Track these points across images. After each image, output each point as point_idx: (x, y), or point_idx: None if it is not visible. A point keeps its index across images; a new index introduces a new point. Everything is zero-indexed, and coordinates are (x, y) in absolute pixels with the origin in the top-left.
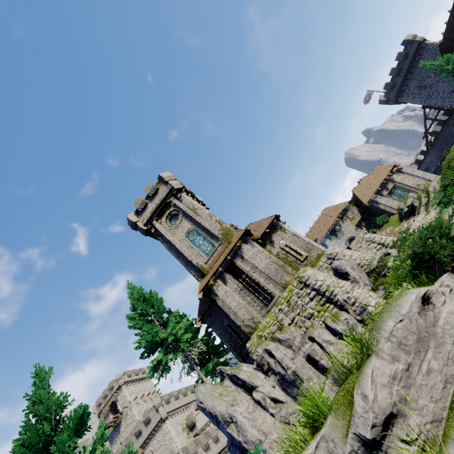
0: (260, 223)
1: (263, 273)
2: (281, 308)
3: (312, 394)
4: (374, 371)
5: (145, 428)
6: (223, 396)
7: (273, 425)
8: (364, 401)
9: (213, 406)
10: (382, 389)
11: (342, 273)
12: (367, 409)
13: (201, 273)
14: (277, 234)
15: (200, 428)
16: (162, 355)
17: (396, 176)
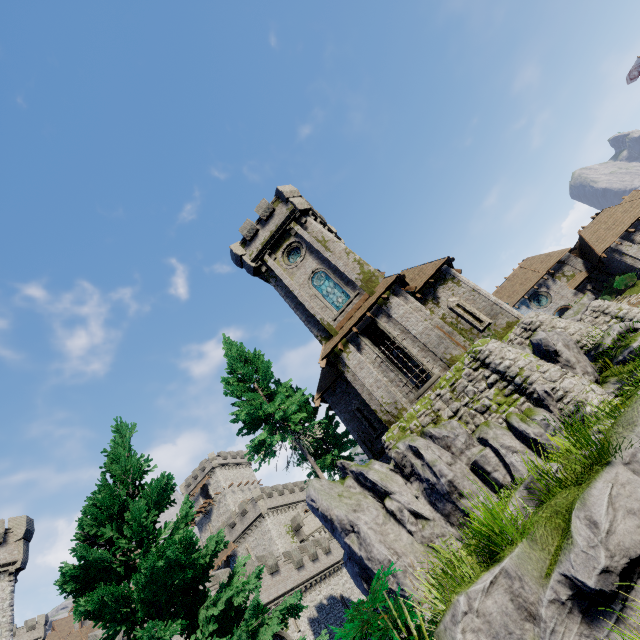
0: (421, 270)
1: (418, 341)
2: (440, 393)
3: (493, 506)
4: (614, 487)
5: (241, 522)
6: (344, 498)
7: (410, 546)
8: (592, 531)
9: (329, 507)
10: (627, 518)
11: (548, 351)
12: (594, 543)
13: (327, 333)
14: (446, 287)
15: (308, 534)
16: (265, 434)
17: None
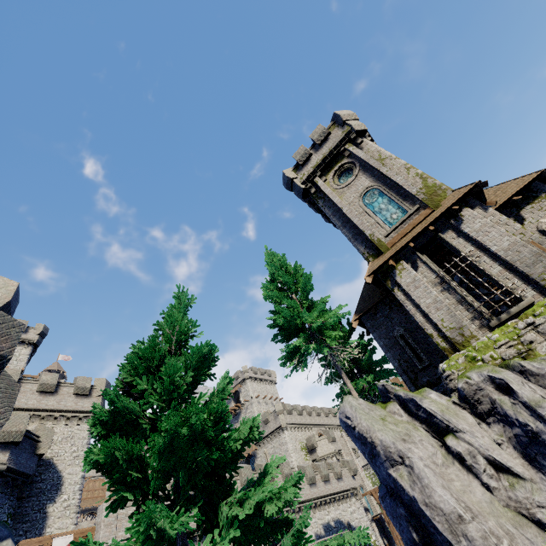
0: (499, 189)
1: (500, 259)
2: (533, 321)
3: None
4: None
5: (263, 429)
6: (388, 423)
7: (488, 506)
8: None
9: (370, 428)
10: None
11: None
12: None
13: (375, 250)
14: (537, 206)
15: (320, 456)
16: (301, 342)
17: None
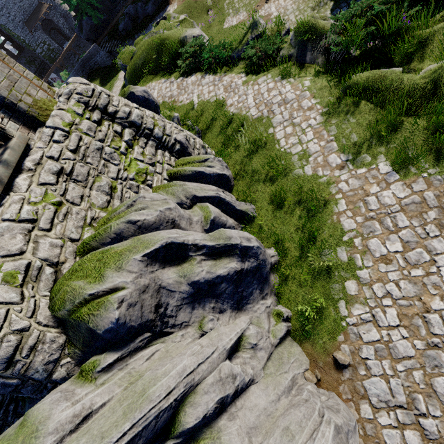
0: None
1: None
2: (63, 167)
3: None
4: None
5: None
6: None
7: (272, 393)
8: None
9: None
10: None
11: (157, 105)
12: None
13: None
14: None
15: None
16: None
17: None
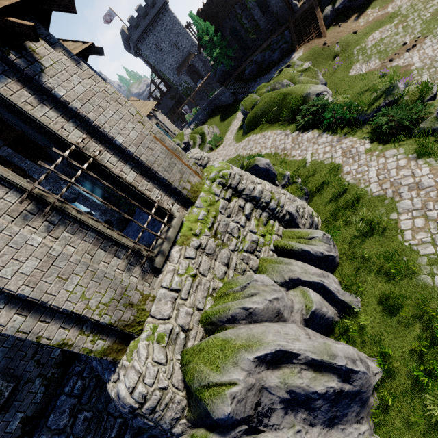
0: None
1: (130, 159)
2: (201, 243)
3: None
4: None
5: None
6: None
7: None
8: None
9: None
10: None
11: (275, 175)
12: None
13: None
14: None
15: None
16: None
17: (159, 114)
